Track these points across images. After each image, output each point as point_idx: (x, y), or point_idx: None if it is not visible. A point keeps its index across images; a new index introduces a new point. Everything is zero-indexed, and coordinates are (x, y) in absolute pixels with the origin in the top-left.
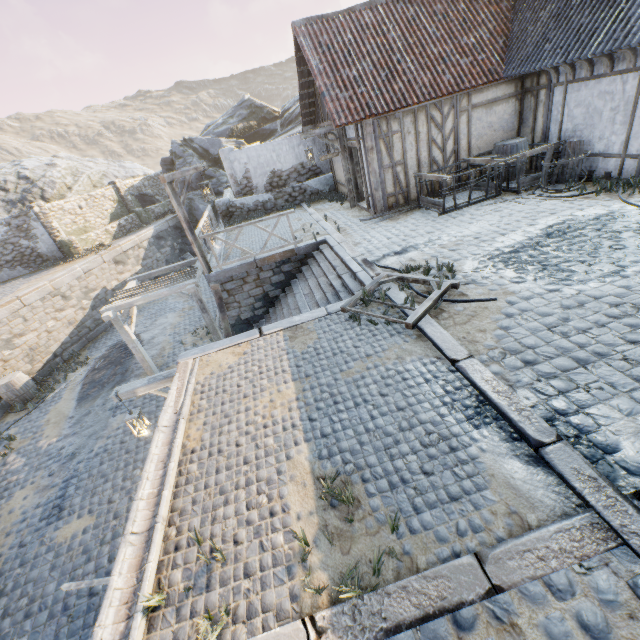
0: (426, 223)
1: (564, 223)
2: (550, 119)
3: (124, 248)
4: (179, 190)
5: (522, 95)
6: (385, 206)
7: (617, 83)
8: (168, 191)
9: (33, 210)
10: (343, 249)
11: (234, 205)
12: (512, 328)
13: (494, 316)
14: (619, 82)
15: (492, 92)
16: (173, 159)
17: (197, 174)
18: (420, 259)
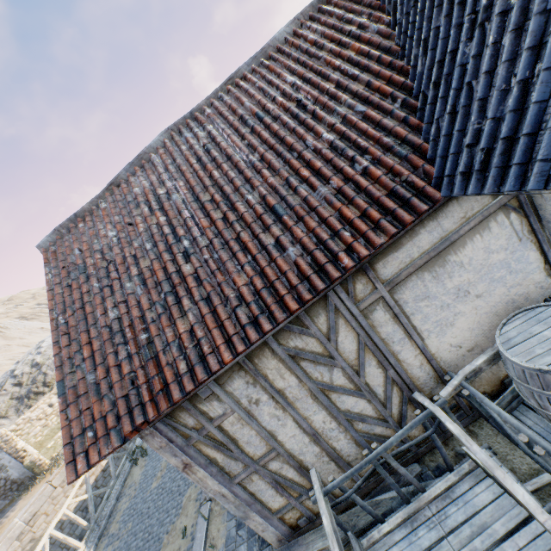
0: None
1: None
2: None
3: None
4: None
5: (520, 195)
6: (283, 531)
7: None
8: None
9: None
10: None
11: None
12: None
13: None
14: None
15: (427, 231)
16: None
17: None
18: None
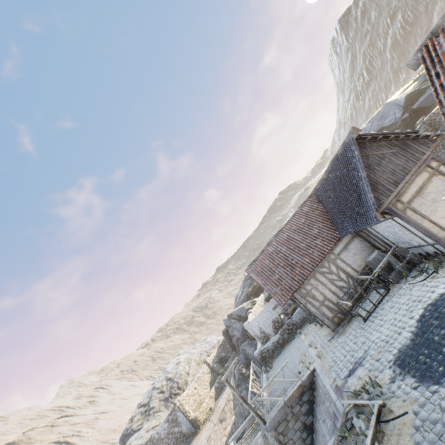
0: (359, 332)
1: (426, 310)
2: (379, 238)
3: (221, 407)
4: (236, 346)
5: (357, 233)
6: (334, 325)
7: (387, 223)
8: (227, 385)
9: (176, 405)
10: (324, 376)
11: (263, 351)
12: (420, 443)
13: (409, 431)
14: (388, 222)
15: (341, 243)
16: (227, 329)
17: (240, 332)
18: (363, 375)
